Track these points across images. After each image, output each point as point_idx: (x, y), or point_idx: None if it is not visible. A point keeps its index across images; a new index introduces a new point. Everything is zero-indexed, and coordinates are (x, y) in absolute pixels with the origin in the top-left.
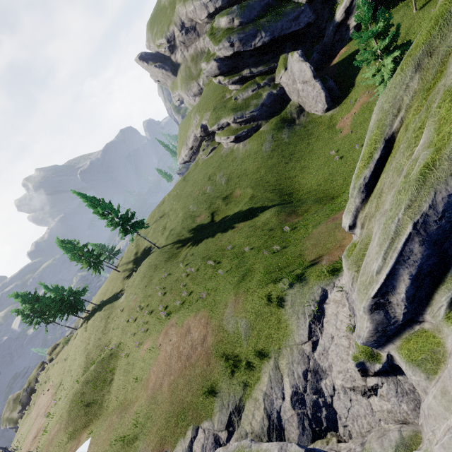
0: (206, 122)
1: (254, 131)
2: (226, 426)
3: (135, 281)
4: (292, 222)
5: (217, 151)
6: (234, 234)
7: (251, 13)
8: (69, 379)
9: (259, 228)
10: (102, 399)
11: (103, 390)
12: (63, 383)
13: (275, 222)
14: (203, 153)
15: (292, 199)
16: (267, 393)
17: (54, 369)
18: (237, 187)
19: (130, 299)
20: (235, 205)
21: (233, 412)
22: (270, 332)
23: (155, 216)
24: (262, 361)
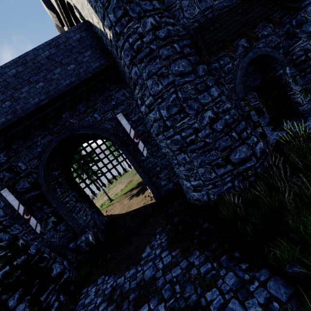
0: None
1: None
2: None
3: None
4: None
5: None
6: None
7: None
8: None
9: None
10: None
11: None
12: None
13: None
14: None
15: None
16: None
17: (117, 181)
18: None
19: None
20: None
21: None
22: None
23: None
24: None
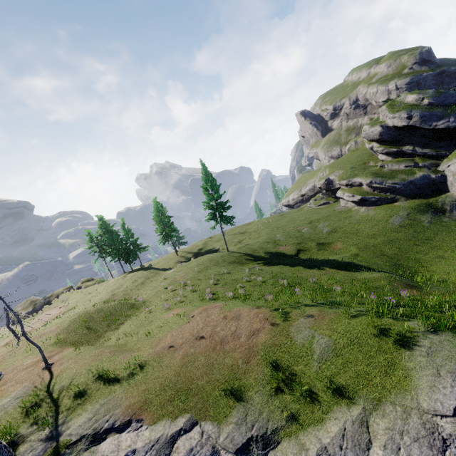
0: (334, 178)
1: (386, 202)
2: (236, 450)
3: (190, 264)
4: (413, 294)
5: (330, 206)
6: (321, 274)
7: (447, 99)
8: (85, 305)
9: (359, 281)
10: (103, 333)
11: (109, 326)
12: (77, 306)
13: (384, 284)
14: (313, 202)
15: (413, 278)
16: (328, 450)
17: (76, 295)
18: (340, 241)
19: (177, 274)
20: (330, 254)
21: (256, 438)
22: (367, 371)
23: (236, 230)
24: (337, 400)
